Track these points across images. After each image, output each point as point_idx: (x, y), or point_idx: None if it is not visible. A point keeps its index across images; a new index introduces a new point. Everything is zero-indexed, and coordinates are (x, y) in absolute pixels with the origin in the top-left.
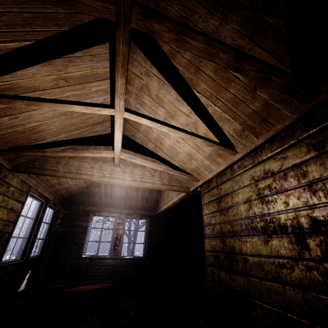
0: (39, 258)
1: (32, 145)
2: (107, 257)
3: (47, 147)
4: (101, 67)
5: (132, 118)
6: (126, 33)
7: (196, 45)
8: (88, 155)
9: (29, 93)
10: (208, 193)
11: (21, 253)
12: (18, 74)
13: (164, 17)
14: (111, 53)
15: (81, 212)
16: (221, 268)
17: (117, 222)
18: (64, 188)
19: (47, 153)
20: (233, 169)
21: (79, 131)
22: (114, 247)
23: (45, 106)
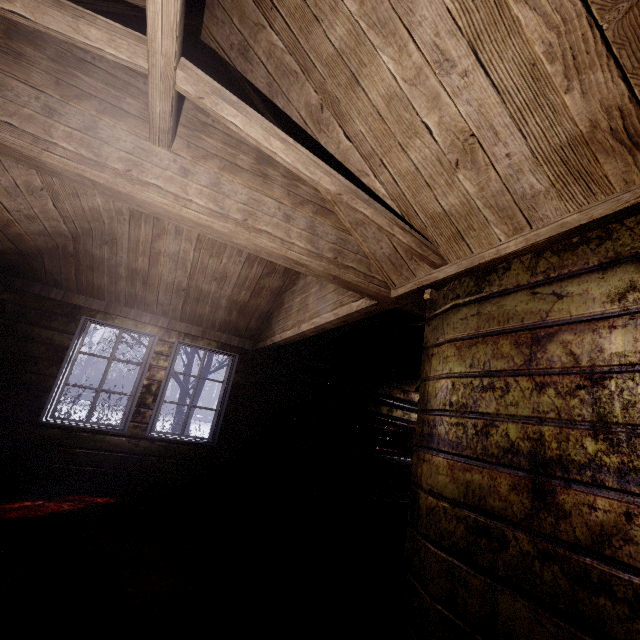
0: None
1: None
2: (116, 431)
3: None
4: None
5: None
6: None
7: None
8: (8, 5)
9: None
10: (474, 308)
11: None
12: None
13: None
14: None
15: (53, 306)
16: (509, 583)
17: (154, 350)
18: None
19: None
20: None
21: None
22: (138, 410)
23: None
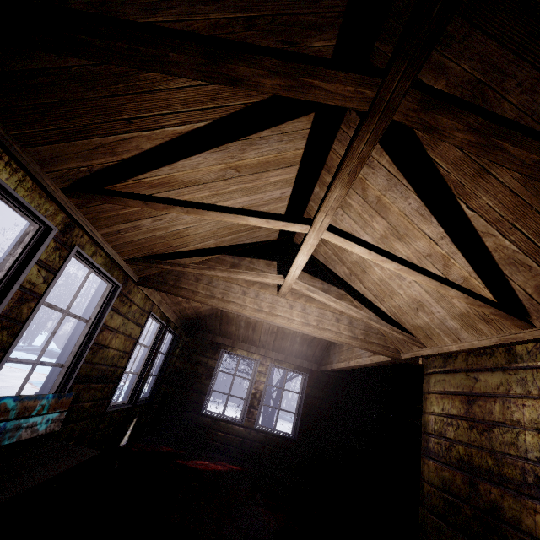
0: (147, 402)
1: (170, 253)
2: (238, 422)
3: (187, 256)
4: (292, 149)
5: (336, 241)
6: (380, 129)
7: (519, 156)
8: (244, 278)
9: (185, 188)
10: (443, 376)
11: (129, 394)
12: (178, 164)
13: (467, 108)
14: (313, 127)
15: (207, 343)
16: (462, 532)
17: (257, 370)
18: (192, 308)
19: (189, 269)
20: (514, 352)
21: (234, 236)
22: (249, 409)
23: (210, 216)
